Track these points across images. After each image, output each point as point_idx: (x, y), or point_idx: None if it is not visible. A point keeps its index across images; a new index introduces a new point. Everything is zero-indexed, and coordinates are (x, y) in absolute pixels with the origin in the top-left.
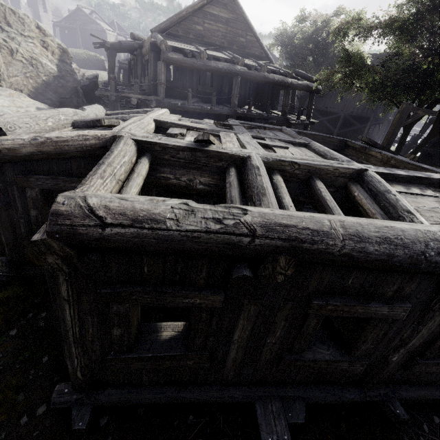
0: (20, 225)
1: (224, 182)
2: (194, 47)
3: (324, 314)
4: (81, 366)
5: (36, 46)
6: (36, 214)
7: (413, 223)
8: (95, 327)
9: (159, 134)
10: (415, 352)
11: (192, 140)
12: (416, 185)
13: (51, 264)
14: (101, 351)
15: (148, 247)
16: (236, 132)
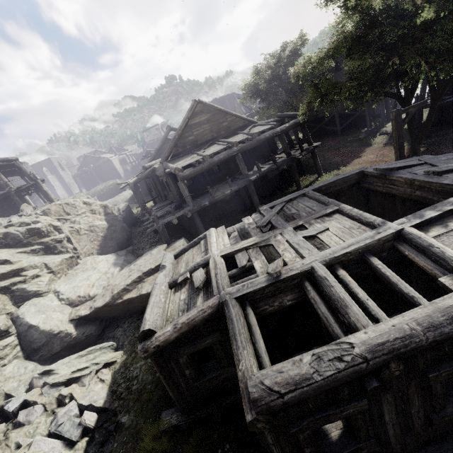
0: (180, 383)
1: (304, 292)
2: (195, 155)
3: (443, 379)
4: None
5: (89, 216)
6: (189, 371)
7: None
8: (292, 452)
9: (234, 270)
10: None
11: (261, 266)
12: (451, 217)
13: (259, 428)
14: None
15: (310, 396)
16: (280, 232)
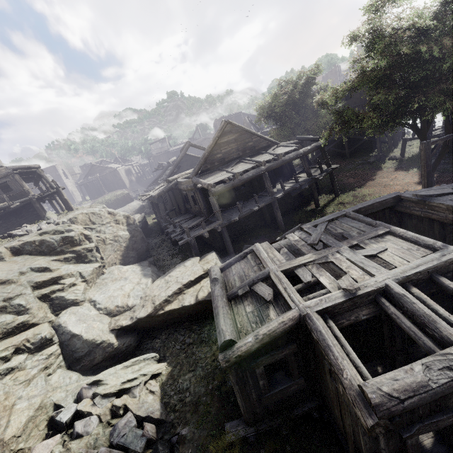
0: (252, 394)
1: (378, 307)
2: (224, 172)
3: None
4: None
5: (113, 226)
6: (263, 382)
7: None
8: None
9: (299, 285)
10: None
11: (329, 282)
12: None
13: (377, 432)
14: None
15: (427, 402)
16: (336, 250)
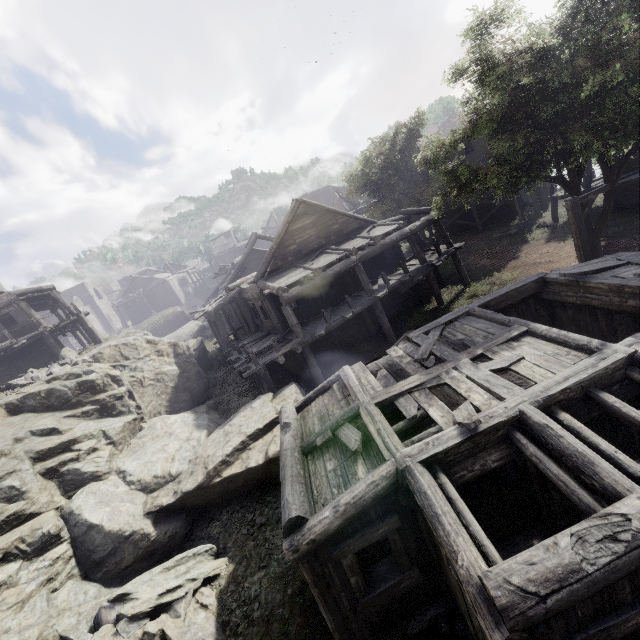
0: (342, 599)
1: (513, 447)
2: (301, 269)
3: None
4: None
5: (154, 360)
6: (356, 579)
7: None
8: None
9: (400, 423)
10: None
11: (441, 415)
12: None
13: None
14: None
15: (583, 597)
16: (453, 365)
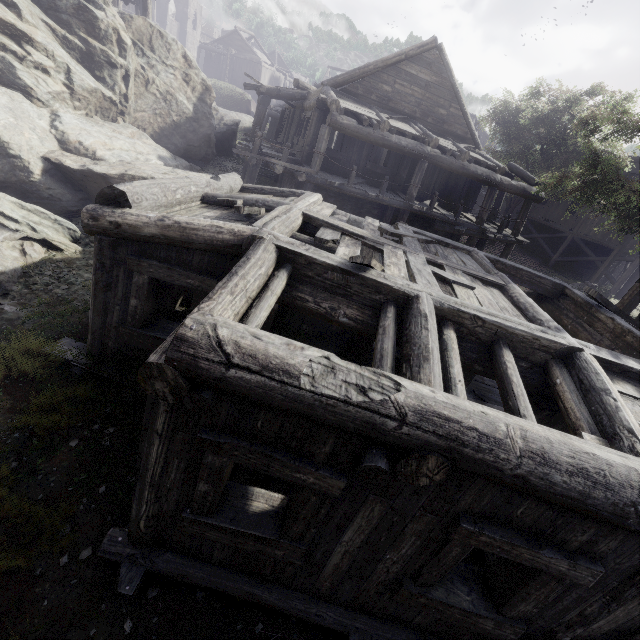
0: (114, 312)
1: (376, 321)
2: (374, 112)
3: (474, 545)
4: (148, 515)
5: (177, 79)
6: (136, 304)
7: (629, 456)
8: (179, 473)
9: (305, 235)
10: (601, 639)
11: (347, 254)
12: None
13: (157, 390)
14: (176, 504)
15: (272, 402)
16: (406, 249)
